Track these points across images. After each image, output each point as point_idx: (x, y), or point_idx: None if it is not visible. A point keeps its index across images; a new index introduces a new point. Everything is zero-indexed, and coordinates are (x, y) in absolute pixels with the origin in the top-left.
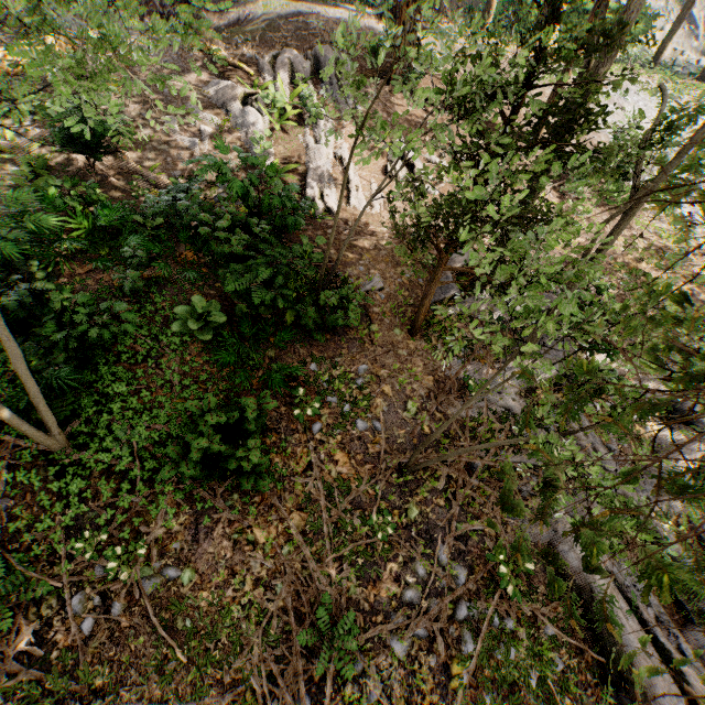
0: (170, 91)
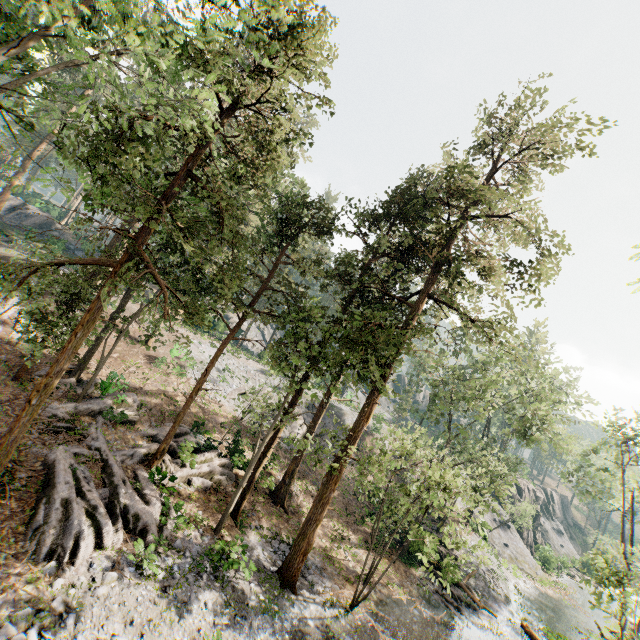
0: None
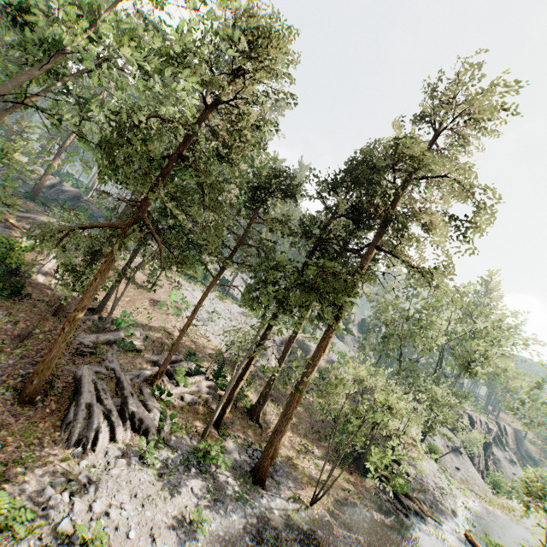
0: None
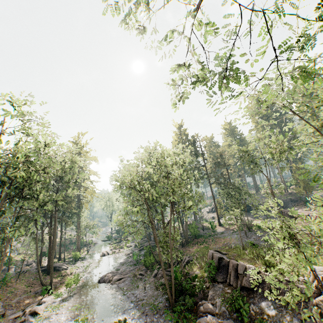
0: None
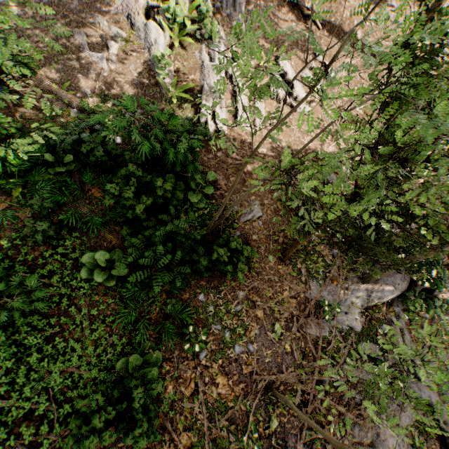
0: (78, 0)
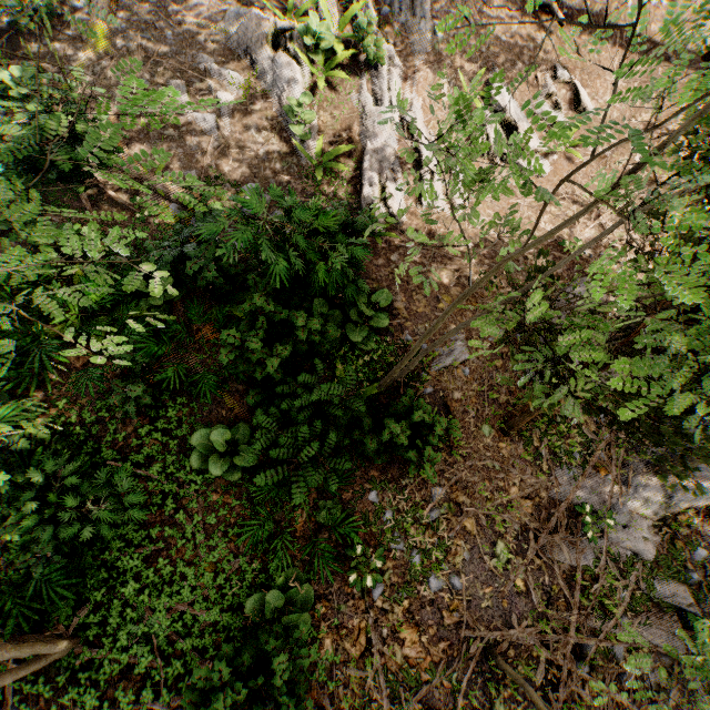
0: (174, 35)
